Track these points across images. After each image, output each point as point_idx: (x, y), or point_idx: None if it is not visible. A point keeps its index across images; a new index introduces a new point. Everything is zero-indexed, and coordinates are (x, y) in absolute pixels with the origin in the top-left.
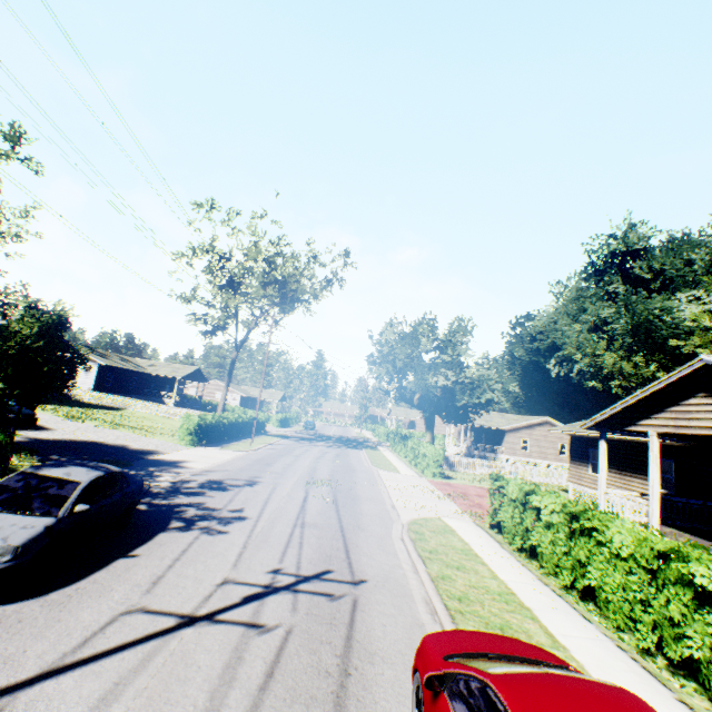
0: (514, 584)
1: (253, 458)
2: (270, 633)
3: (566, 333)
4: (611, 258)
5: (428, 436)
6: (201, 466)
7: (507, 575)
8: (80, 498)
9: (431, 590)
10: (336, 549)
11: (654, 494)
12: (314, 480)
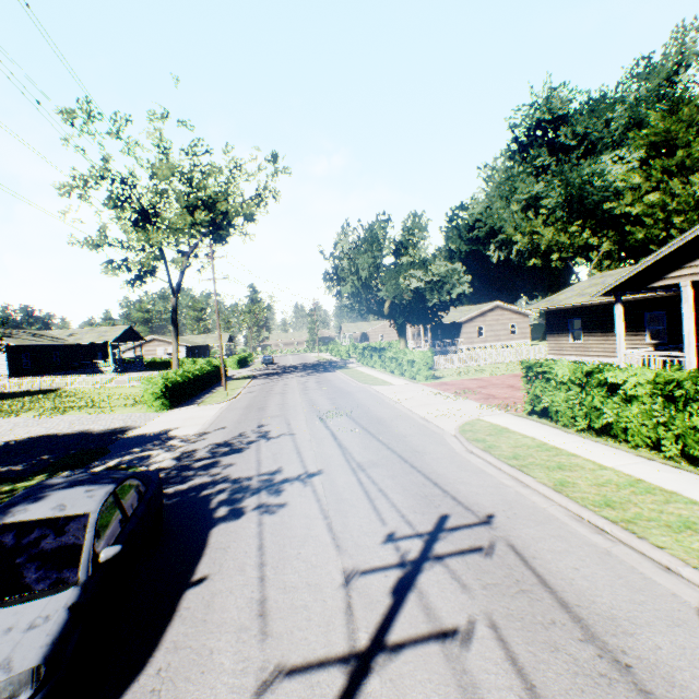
0: (627, 469)
1: (240, 407)
2: (476, 639)
3: (502, 216)
4: (535, 130)
5: (403, 343)
6: (193, 431)
7: (609, 461)
8: (98, 539)
9: (570, 504)
10: (422, 485)
11: (691, 344)
12: (322, 413)
